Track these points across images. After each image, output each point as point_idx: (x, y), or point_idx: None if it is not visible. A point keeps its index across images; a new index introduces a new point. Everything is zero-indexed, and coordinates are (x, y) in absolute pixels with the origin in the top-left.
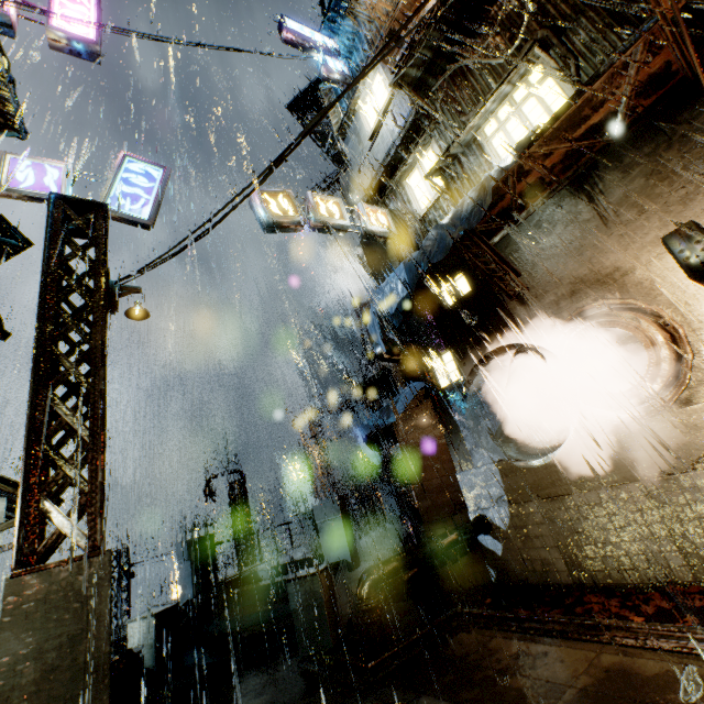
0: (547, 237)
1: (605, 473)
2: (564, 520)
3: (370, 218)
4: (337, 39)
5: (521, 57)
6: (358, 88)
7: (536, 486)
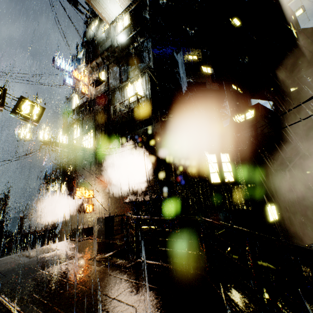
0: (84, 170)
1: (75, 222)
2: (67, 230)
3: (59, 139)
4: (75, 68)
5: (85, 134)
6: (72, 94)
7: (66, 222)
